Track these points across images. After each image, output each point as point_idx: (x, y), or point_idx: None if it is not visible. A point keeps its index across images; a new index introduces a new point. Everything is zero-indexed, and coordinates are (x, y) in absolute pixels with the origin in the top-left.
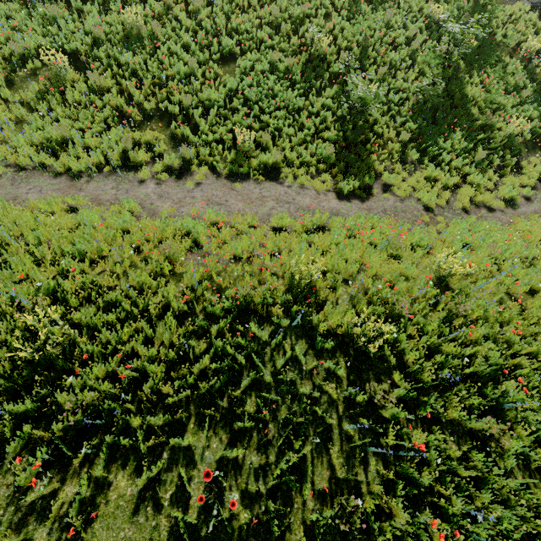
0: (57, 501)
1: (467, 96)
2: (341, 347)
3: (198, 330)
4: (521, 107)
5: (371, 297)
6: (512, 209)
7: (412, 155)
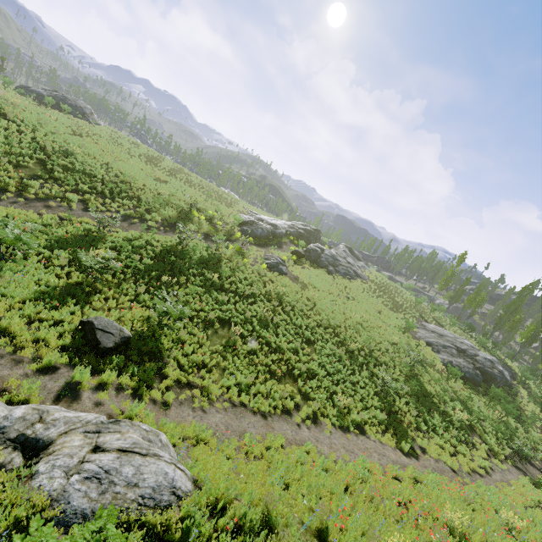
0: None
1: (426, 390)
2: None
3: None
4: (454, 402)
5: None
6: (489, 475)
7: (422, 426)
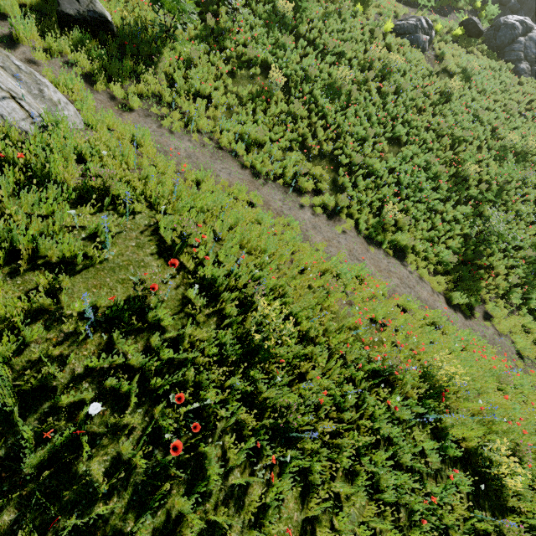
0: (247, 495)
1: None
2: (461, 460)
3: (347, 377)
4: None
5: (490, 423)
6: None
7: (514, 298)
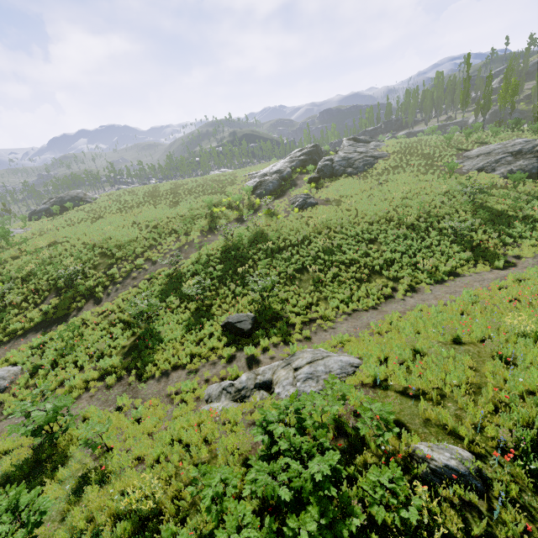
0: None
1: (497, 210)
2: None
3: None
4: (530, 203)
5: None
6: None
7: (507, 240)
